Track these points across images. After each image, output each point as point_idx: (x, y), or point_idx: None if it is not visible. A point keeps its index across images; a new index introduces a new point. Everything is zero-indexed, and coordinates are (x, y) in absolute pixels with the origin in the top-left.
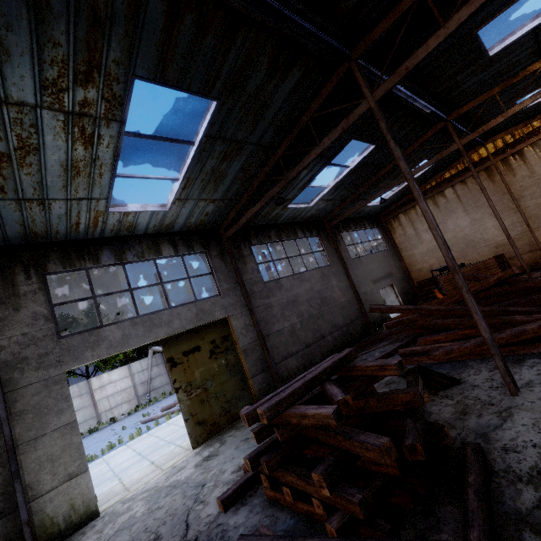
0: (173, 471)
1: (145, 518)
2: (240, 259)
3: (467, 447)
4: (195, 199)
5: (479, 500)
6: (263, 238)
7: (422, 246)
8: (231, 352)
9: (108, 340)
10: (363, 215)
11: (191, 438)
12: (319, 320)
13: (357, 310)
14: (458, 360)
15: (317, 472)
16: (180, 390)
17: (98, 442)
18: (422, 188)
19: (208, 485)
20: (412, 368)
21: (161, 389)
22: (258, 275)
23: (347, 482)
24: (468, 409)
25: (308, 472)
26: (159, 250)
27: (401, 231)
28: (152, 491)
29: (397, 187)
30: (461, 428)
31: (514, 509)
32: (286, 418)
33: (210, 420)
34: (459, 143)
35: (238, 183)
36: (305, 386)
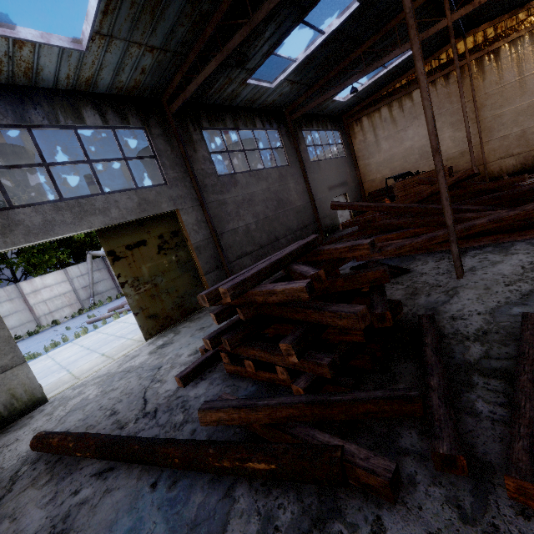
0: (126, 359)
1: (99, 399)
2: (189, 143)
3: (423, 317)
4: (124, 40)
5: (437, 355)
6: (216, 122)
7: (379, 155)
8: (182, 249)
9: (24, 225)
10: (326, 114)
11: (143, 330)
12: (275, 223)
13: (311, 216)
14: (406, 255)
15: (285, 342)
16: (126, 285)
17: (40, 342)
18: (391, 87)
19: (164, 367)
20: (363, 263)
21: (106, 293)
22: (210, 167)
23: (314, 349)
24: (418, 291)
25: (272, 346)
26: (80, 116)
27: (361, 137)
28: (105, 377)
29: (368, 80)
30: (412, 305)
31: (463, 360)
32: (250, 297)
33: (163, 314)
34: (450, 18)
35: (185, 25)
36: (271, 267)
